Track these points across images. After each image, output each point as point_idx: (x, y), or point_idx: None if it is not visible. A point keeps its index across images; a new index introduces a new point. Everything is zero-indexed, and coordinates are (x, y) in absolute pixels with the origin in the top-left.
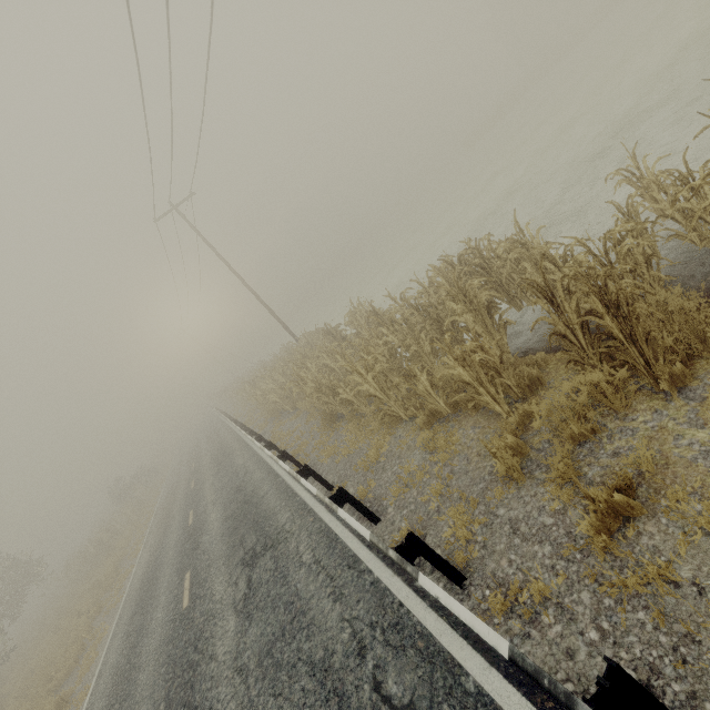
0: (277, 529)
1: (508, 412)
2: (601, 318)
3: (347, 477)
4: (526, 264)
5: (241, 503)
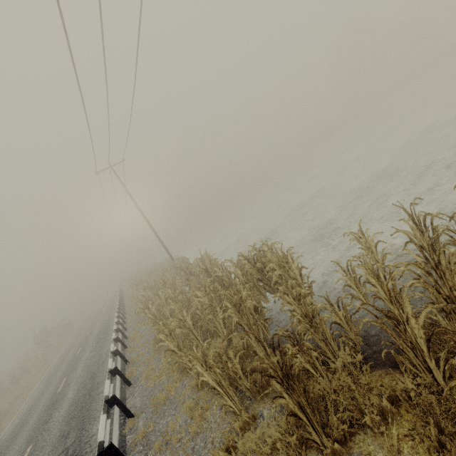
0: (87, 438)
1: (241, 409)
2: (292, 380)
3: (145, 407)
4: (280, 287)
5: (87, 391)
